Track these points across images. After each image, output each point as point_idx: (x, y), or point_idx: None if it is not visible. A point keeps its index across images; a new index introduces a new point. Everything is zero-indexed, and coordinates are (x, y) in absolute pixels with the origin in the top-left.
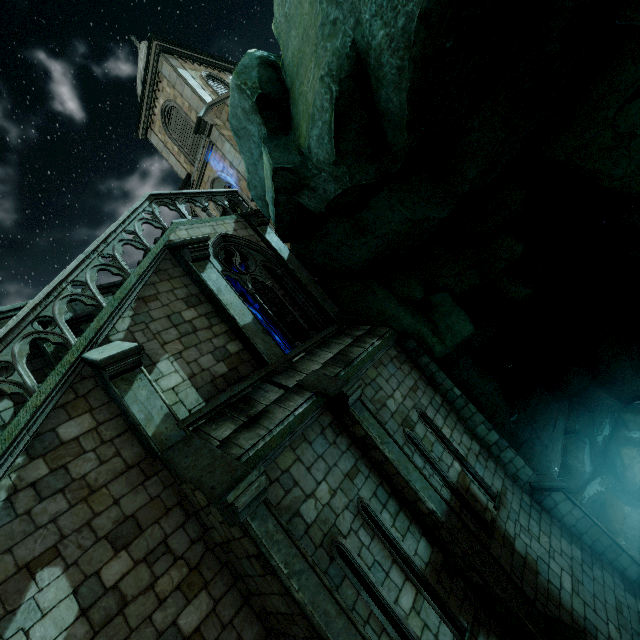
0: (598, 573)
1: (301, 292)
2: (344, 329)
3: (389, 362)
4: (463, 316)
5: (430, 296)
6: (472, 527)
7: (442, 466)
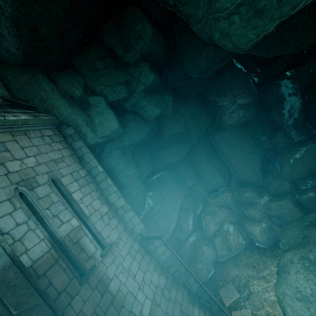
0: (173, 293)
1: None
2: (5, 107)
3: (37, 137)
4: (112, 116)
5: (89, 97)
6: (63, 277)
7: (54, 222)
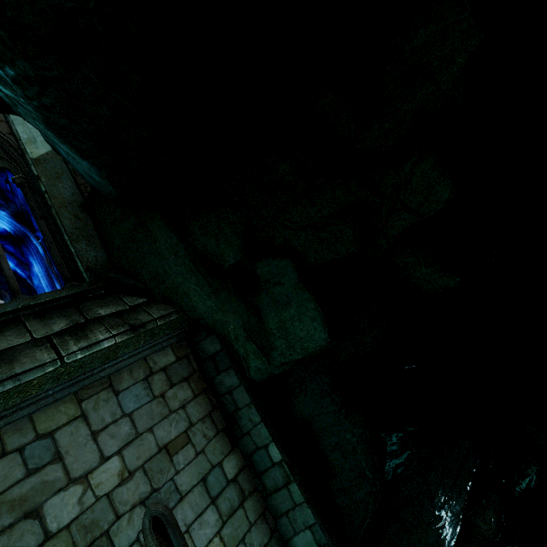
0: None
1: (49, 219)
2: (91, 297)
3: (136, 382)
4: (312, 310)
5: (256, 261)
6: None
7: None
